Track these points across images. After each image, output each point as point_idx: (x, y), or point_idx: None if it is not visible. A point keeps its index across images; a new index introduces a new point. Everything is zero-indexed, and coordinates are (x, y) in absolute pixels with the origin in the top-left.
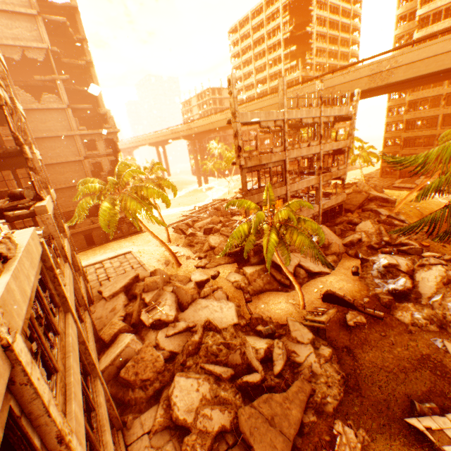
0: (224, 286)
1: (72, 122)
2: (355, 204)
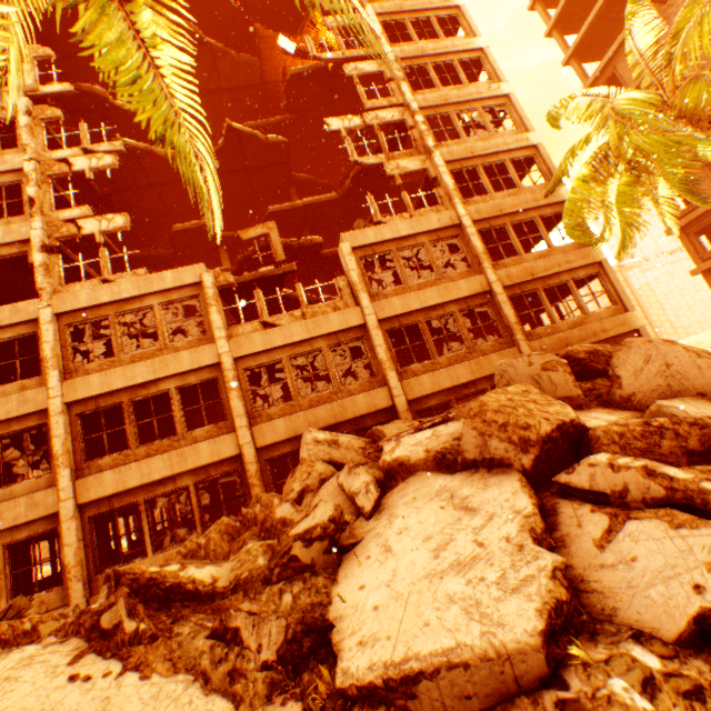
0: None
1: None
2: None
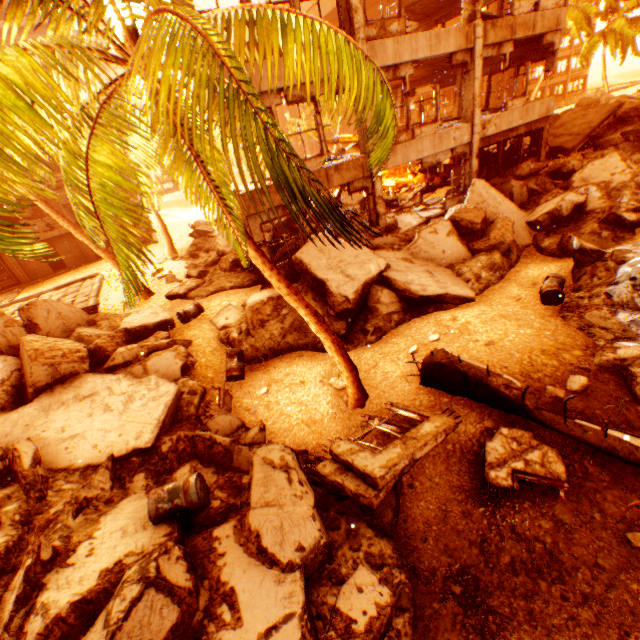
0: (197, 339)
1: None
2: (579, 132)
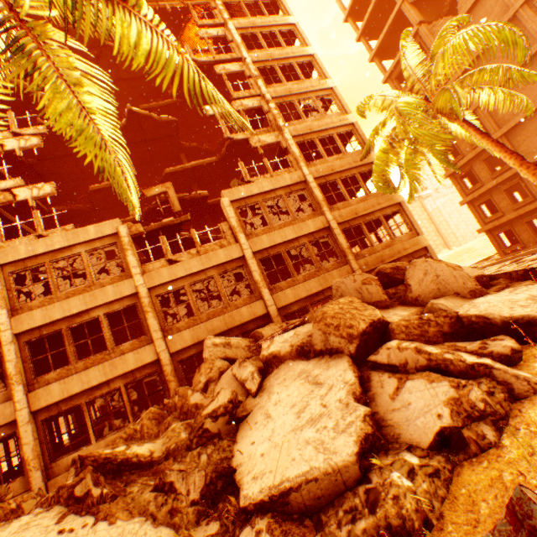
0: None
1: None
2: None
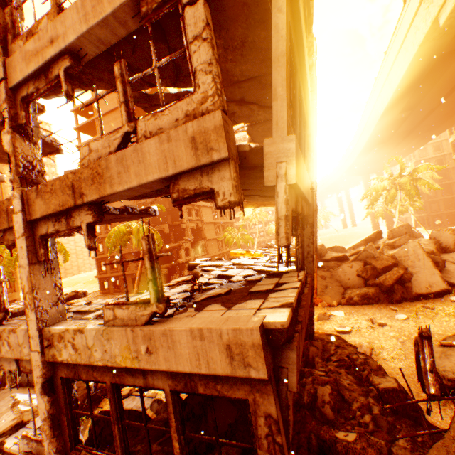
0: None
1: None
2: None
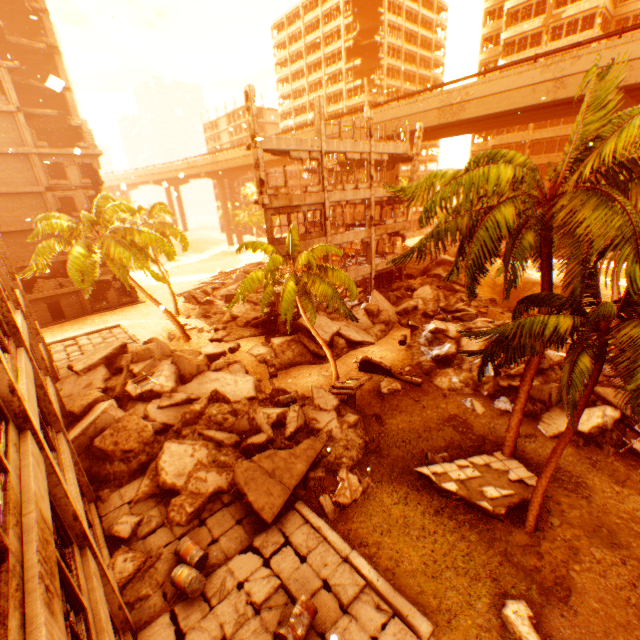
0: (245, 360)
1: (25, 134)
2: (419, 269)
